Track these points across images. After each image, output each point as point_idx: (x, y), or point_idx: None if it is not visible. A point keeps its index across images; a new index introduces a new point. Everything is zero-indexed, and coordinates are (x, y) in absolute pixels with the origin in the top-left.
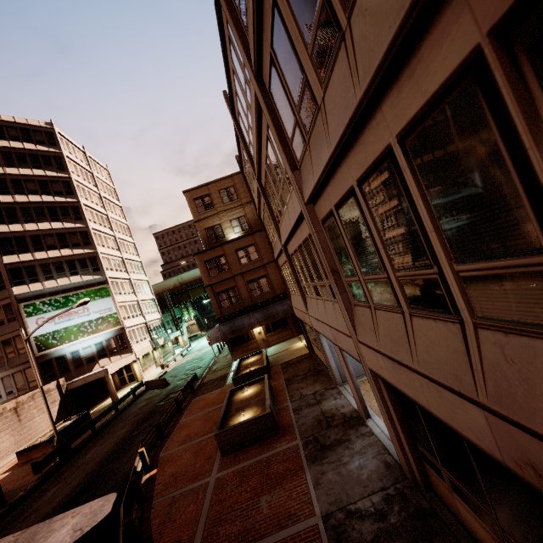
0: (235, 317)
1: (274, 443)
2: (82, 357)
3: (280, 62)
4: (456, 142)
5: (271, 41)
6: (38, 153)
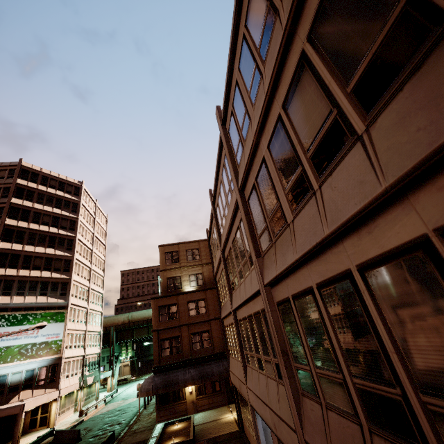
0: (171, 369)
1: None
2: (7, 384)
3: (260, 189)
4: (412, 288)
5: (256, 176)
6: (63, 199)
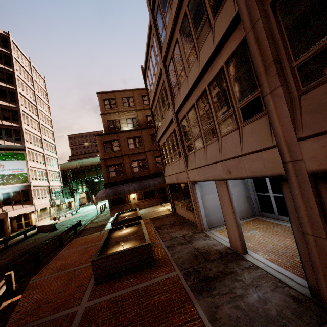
0: (118, 185)
1: (151, 273)
2: None
3: None
4: None
5: None
6: None
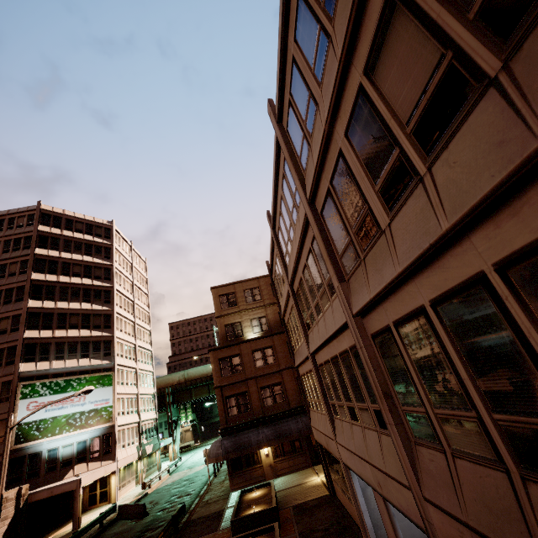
0: (241, 430)
1: None
2: (58, 458)
3: (338, 194)
4: None
5: (330, 179)
6: (93, 244)
